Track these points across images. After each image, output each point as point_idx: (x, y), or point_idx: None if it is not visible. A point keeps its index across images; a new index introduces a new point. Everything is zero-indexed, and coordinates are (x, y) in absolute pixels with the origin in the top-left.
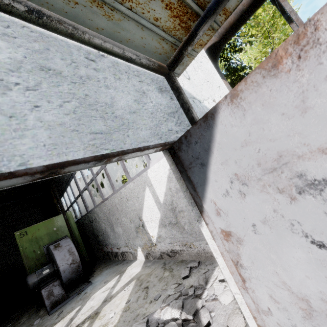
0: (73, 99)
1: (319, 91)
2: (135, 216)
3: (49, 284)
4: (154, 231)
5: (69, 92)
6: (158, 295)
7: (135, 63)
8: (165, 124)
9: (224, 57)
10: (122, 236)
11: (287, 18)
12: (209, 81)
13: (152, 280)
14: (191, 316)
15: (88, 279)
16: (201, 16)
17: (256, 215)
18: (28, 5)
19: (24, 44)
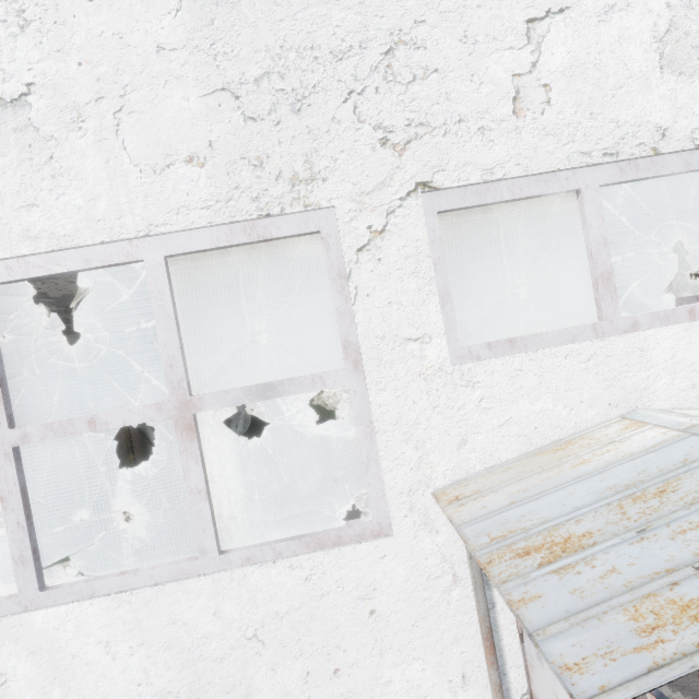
0: None
1: None
2: None
3: None
4: None
5: None
6: None
7: None
8: None
9: None
10: None
11: None
12: None
13: None
14: None
15: None
16: None
17: None
18: None
19: None
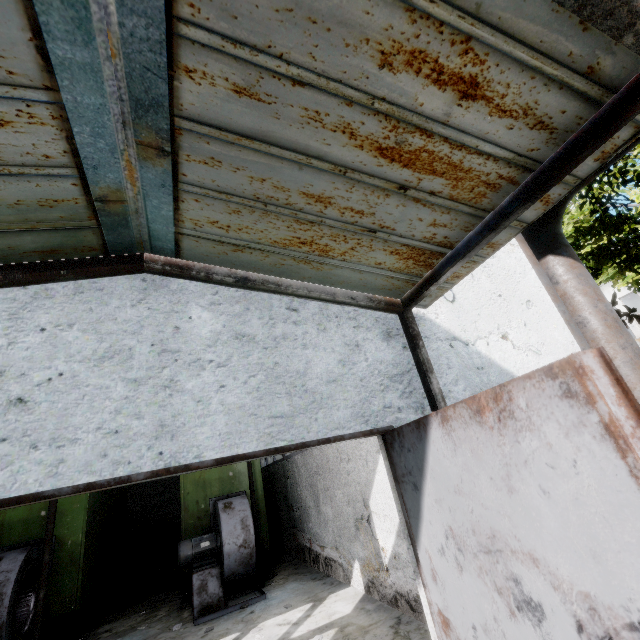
0: (260, 372)
1: (520, 474)
2: (357, 496)
3: (205, 568)
4: (387, 539)
5: (258, 363)
6: None
7: (350, 305)
8: (381, 397)
9: (592, 196)
10: (331, 525)
11: None
12: (502, 295)
13: None
14: None
15: (262, 586)
16: (446, 255)
17: (476, 612)
18: (237, 276)
19: (227, 310)
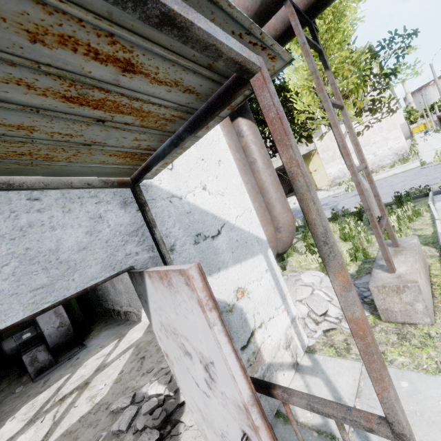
0: (13, 260)
1: (179, 309)
2: None
3: (32, 349)
4: None
5: (8, 253)
6: (152, 367)
7: (88, 188)
8: (123, 249)
9: None
10: (124, 294)
11: (324, 62)
12: (204, 159)
13: (151, 349)
14: (172, 393)
15: (83, 341)
16: (153, 155)
17: (175, 353)
18: None
19: None
